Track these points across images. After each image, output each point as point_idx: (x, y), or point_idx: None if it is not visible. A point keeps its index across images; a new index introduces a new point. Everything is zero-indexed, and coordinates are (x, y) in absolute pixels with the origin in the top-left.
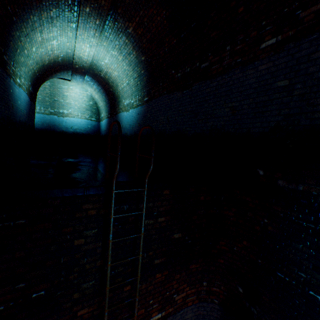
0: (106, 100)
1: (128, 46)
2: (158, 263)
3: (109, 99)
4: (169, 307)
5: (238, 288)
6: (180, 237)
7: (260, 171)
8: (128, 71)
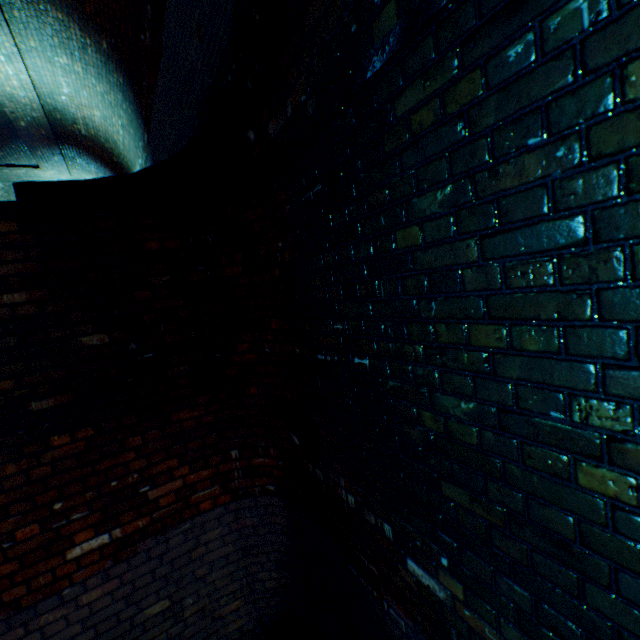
0: None
1: (70, 29)
2: (47, 410)
3: None
4: (136, 518)
5: (294, 439)
6: (108, 345)
7: (251, 135)
8: (107, 94)
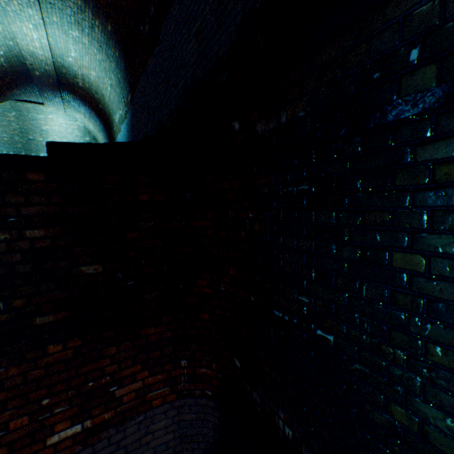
0: (102, 128)
1: (85, 13)
2: (47, 324)
3: (104, 125)
4: (103, 411)
5: (235, 361)
6: (101, 274)
7: (235, 125)
8: (104, 61)
